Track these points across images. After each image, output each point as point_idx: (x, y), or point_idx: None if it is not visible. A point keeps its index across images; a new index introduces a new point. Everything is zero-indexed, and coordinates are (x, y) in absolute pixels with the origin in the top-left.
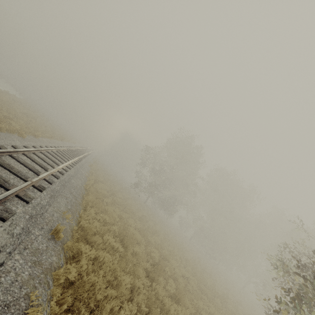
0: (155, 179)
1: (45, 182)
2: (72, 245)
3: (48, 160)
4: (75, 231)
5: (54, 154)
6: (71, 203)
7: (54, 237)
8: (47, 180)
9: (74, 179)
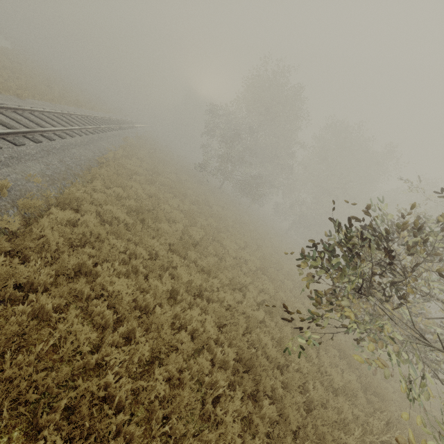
0: (227, 153)
1: (5, 143)
2: (29, 204)
3: (28, 123)
4: (57, 198)
5: (48, 118)
6: (56, 170)
7: (0, 194)
8: (8, 141)
9: (77, 149)
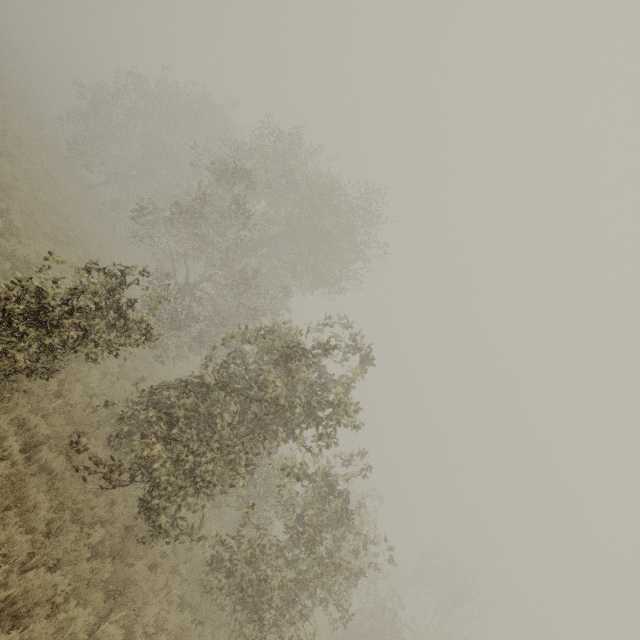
0: None
1: None
2: None
3: None
4: None
5: None
6: None
7: None
8: None
9: None
